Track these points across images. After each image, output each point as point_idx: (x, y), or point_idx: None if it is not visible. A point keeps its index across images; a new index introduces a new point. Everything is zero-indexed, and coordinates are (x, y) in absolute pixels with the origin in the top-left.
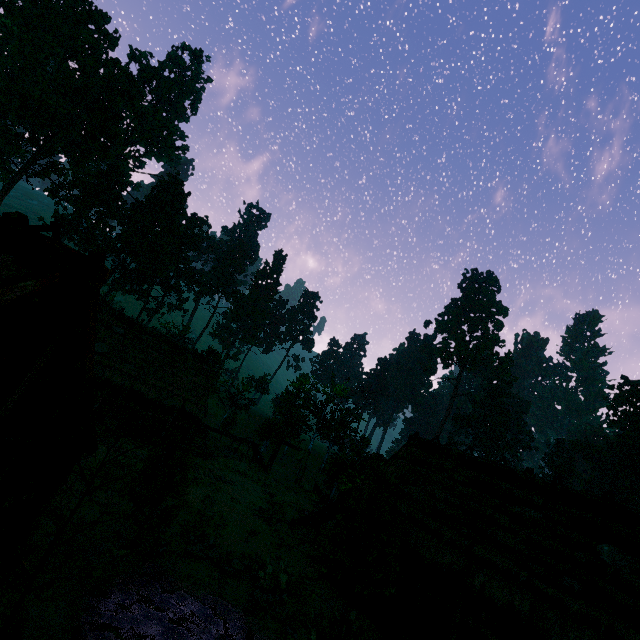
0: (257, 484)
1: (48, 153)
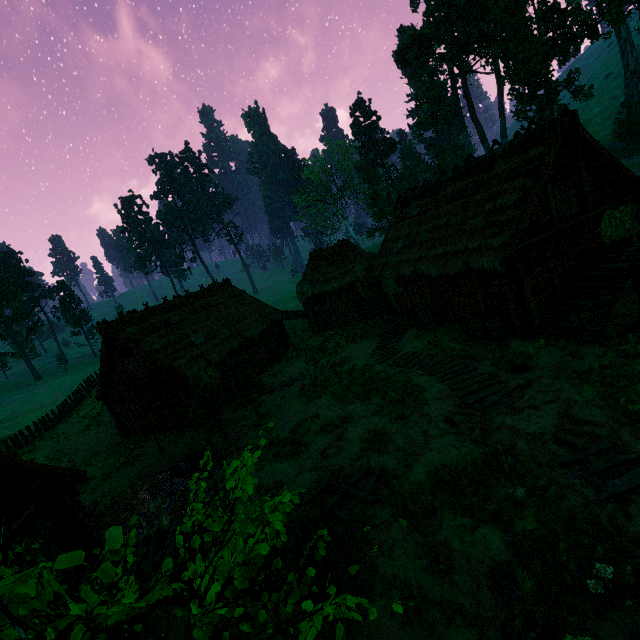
0: (638, 424)
1: (469, 41)
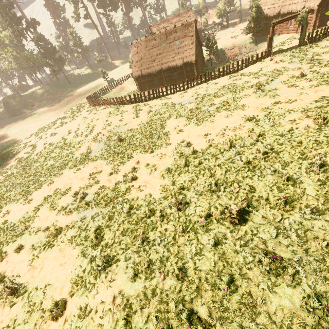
0: (227, 33)
1: None
